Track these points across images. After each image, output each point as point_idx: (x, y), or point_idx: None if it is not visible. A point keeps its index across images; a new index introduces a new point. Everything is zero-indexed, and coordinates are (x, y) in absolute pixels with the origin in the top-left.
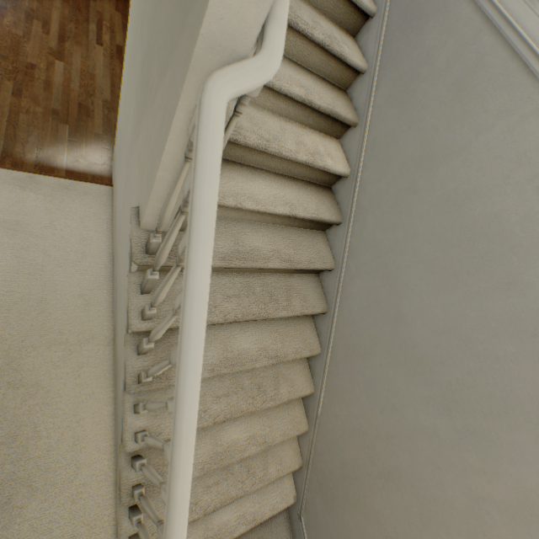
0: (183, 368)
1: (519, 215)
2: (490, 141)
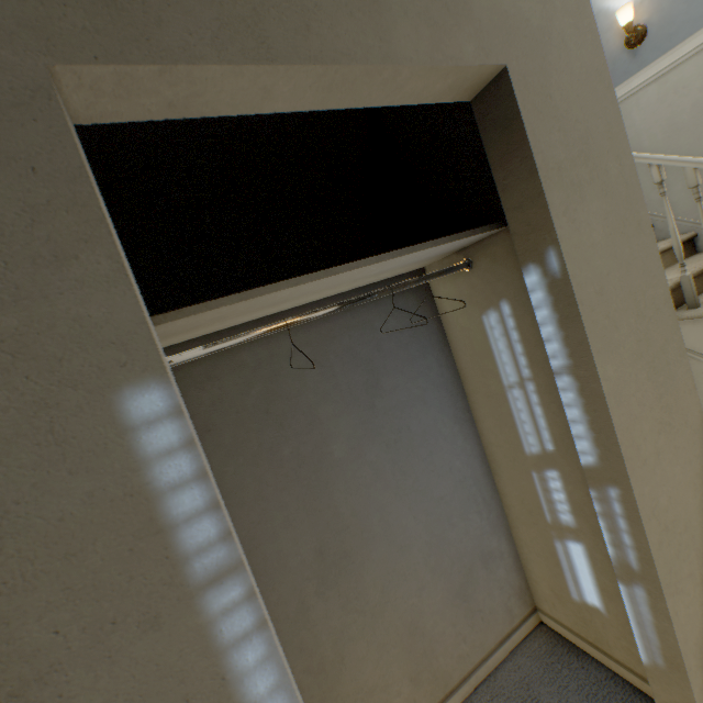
0: (696, 161)
1: (697, 94)
2: (640, 119)
